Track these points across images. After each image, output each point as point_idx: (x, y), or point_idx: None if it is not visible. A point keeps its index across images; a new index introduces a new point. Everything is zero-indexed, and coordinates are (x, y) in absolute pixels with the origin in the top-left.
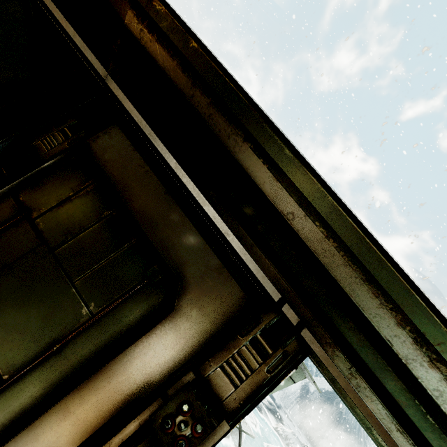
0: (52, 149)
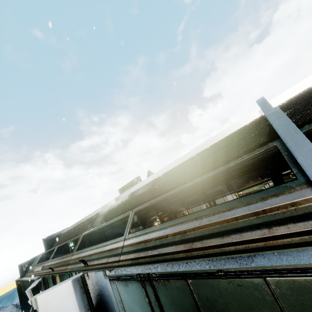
0: None
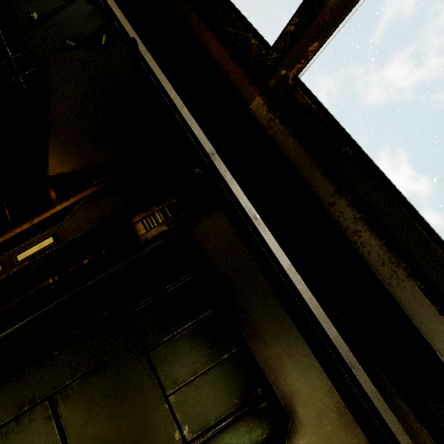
0: (151, 229)
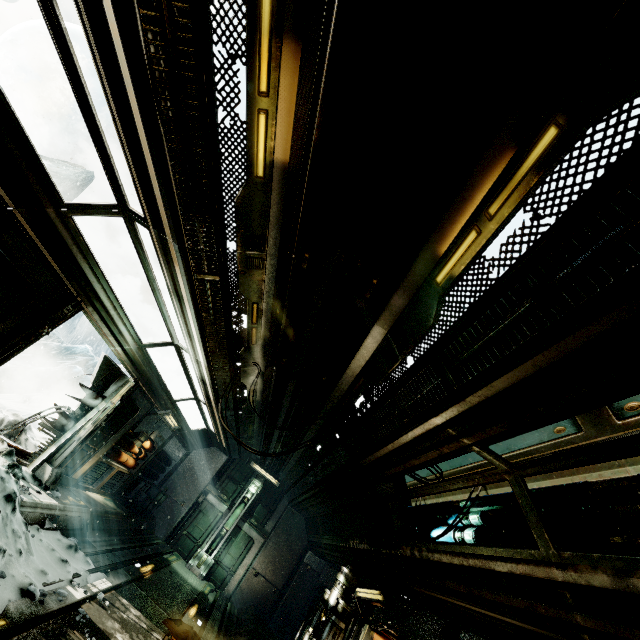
0: None
